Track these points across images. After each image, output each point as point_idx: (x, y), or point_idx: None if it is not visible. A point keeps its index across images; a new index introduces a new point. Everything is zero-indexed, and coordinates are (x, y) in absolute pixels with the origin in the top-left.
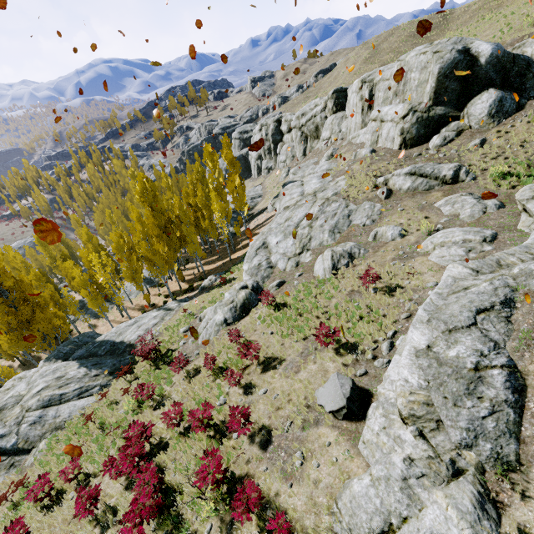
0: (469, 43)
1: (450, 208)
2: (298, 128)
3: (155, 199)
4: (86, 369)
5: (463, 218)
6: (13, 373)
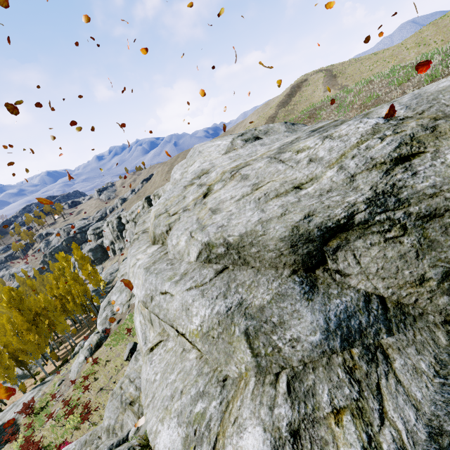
0: None
1: None
2: (131, 221)
3: (22, 302)
4: None
5: None
6: None
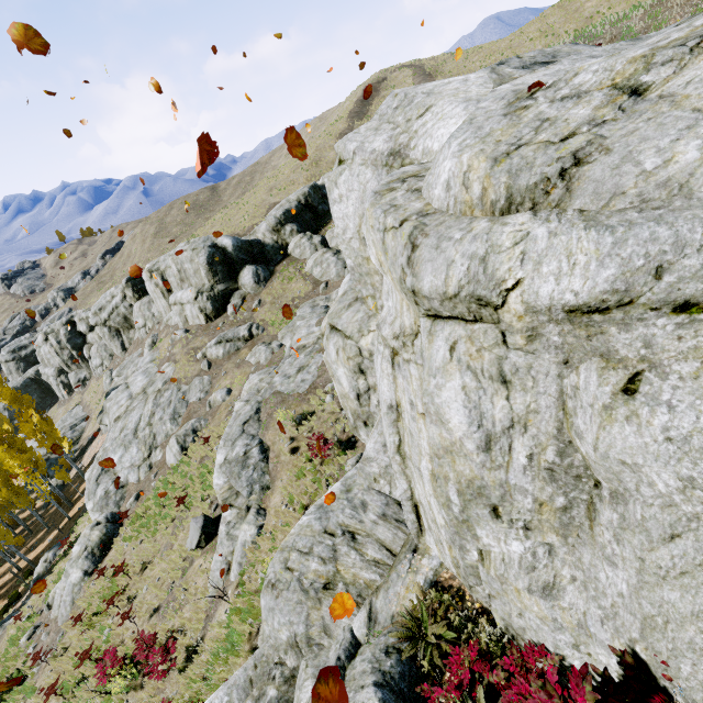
0: (215, 240)
1: (255, 358)
2: (102, 325)
3: None
4: None
5: (263, 362)
6: None
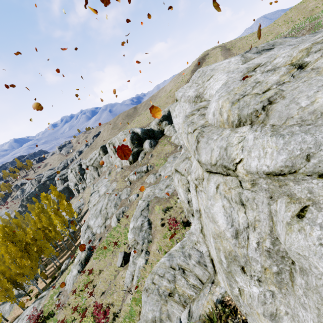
0: (133, 130)
1: (149, 180)
2: (91, 165)
3: (14, 235)
4: None
5: (152, 182)
6: None
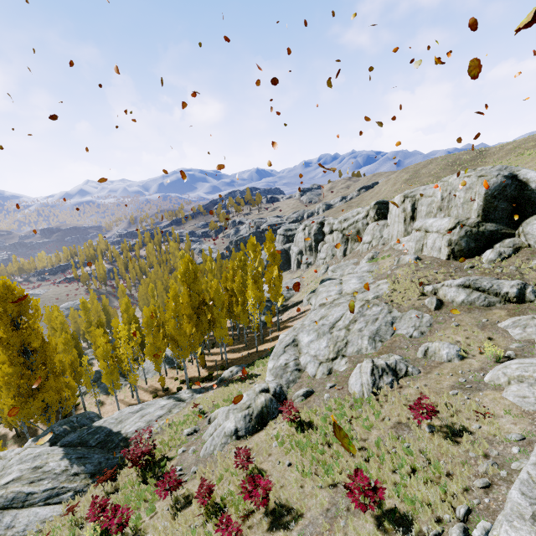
0: (515, 171)
1: (521, 331)
2: (339, 231)
3: (195, 280)
4: (68, 462)
5: None
6: (0, 447)
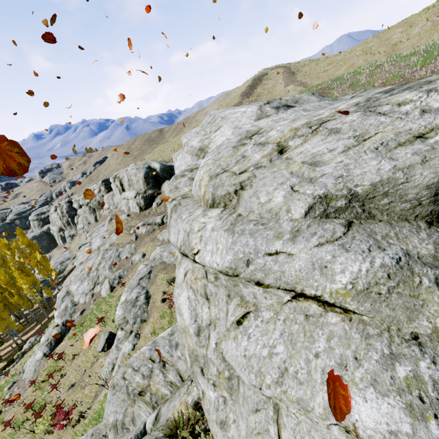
0: (150, 164)
1: (162, 237)
2: (86, 205)
3: None
4: None
5: (166, 240)
6: None
